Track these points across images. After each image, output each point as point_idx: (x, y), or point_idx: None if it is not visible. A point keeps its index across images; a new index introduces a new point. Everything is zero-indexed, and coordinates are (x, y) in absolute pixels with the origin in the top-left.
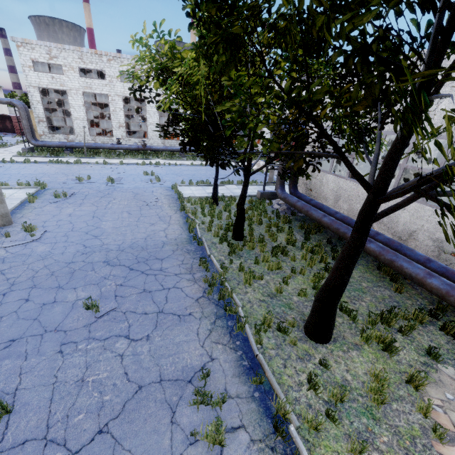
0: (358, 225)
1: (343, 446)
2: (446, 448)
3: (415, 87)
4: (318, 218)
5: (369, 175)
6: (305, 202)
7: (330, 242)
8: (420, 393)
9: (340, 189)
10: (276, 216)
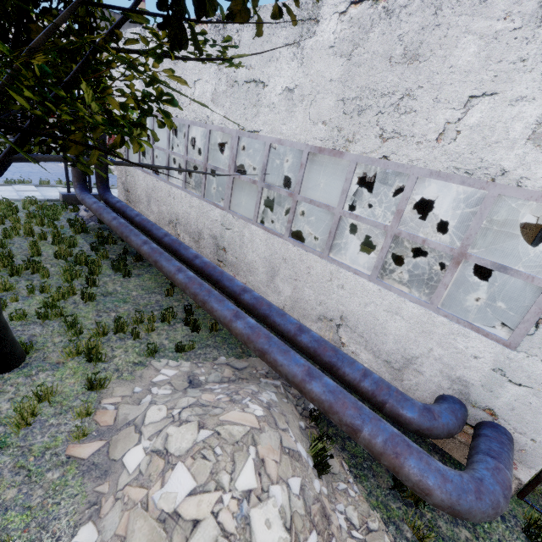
0: None
1: None
2: (83, 446)
3: None
4: (108, 222)
5: None
6: (111, 205)
7: (126, 251)
8: (101, 397)
9: (149, 188)
10: (70, 224)
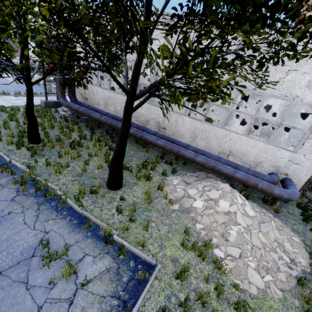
0: (125, 116)
1: (140, 229)
2: (174, 206)
3: (142, 30)
4: (97, 118)
5: (125, 85)
6: (85, 107)
7: (108, 132)
8: (163, 191)
9: (107, 97)
10: (65, 120)
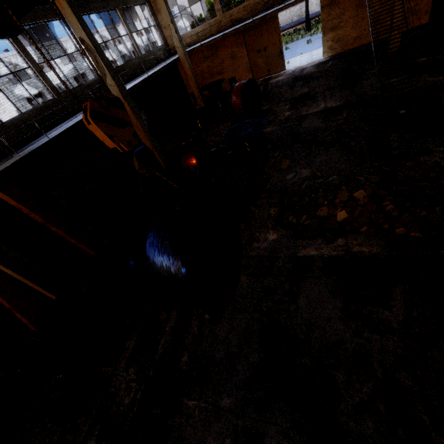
0: None
1: None
2: None
3: None
4: None
5: None
6: None
7: None
8: None
9: None
10: None
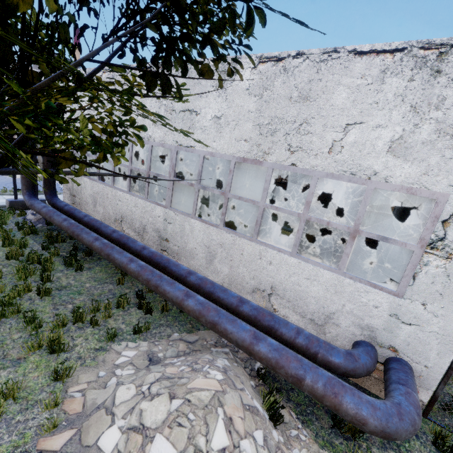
0: None
1: None
2: (54, 438)
3: None
4: (58, 224)
5: None
6: (59, 208)
7: (76, 247)
8: (67, 385)
9: (95, 192)
10: (18, 227)
